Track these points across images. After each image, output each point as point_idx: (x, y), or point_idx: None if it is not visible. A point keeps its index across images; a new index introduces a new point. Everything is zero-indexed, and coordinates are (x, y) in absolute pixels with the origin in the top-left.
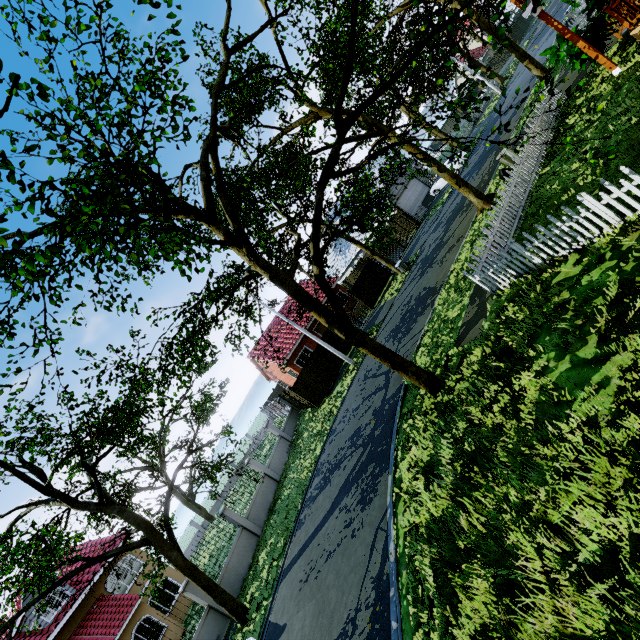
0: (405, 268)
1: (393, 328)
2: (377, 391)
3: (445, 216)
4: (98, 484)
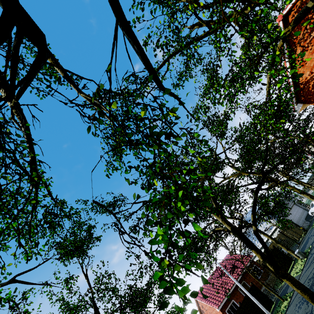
0: (303, 255)
1: None
2: None
3: None
4: None
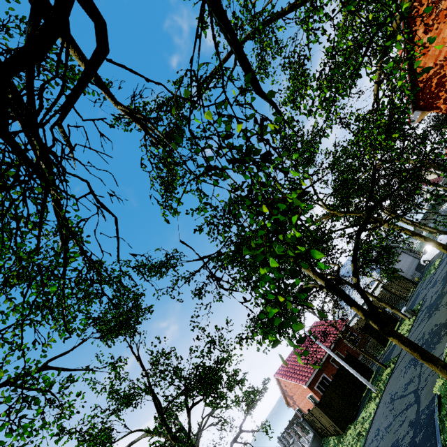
0: (411, 313)
1: (411, 357)
2: (408, 407)
3: (440, 276)
4: (190, 424)
